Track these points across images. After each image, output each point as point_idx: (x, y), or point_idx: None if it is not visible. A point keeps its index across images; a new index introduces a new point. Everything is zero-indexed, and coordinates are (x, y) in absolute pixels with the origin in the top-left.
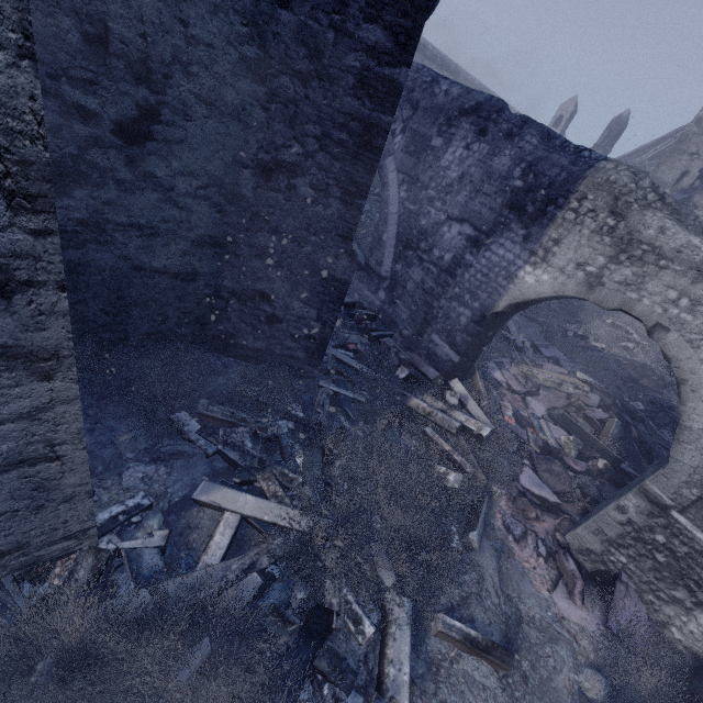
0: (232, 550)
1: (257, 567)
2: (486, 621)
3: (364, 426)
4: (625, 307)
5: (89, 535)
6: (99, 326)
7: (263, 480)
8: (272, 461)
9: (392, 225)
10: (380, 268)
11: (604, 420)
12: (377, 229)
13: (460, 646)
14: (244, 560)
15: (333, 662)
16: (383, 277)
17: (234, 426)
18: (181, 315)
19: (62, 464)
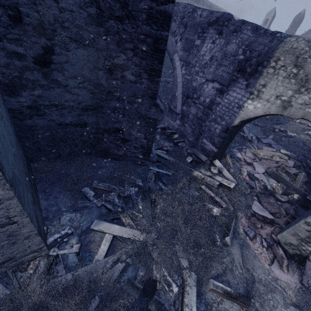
0: (109, 252)
1: (120, 260)
2: (235, 282)
3: (171, 187)
4: (305, 117)
5: (43, 249)
6: (47, 152)
7: (123, 217)
8: (127, 208)
9: (179, 88)
10: (176, 109)
11: (296, 173)
12: (172, 90)
13: (222, 296)
14: (114, 257)
15: (157, 306)
16: (178, 113)
17: (109, 192)
18: (83, 143)
19: (17, 224)
